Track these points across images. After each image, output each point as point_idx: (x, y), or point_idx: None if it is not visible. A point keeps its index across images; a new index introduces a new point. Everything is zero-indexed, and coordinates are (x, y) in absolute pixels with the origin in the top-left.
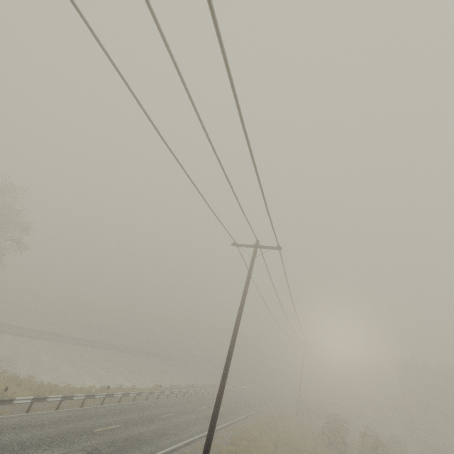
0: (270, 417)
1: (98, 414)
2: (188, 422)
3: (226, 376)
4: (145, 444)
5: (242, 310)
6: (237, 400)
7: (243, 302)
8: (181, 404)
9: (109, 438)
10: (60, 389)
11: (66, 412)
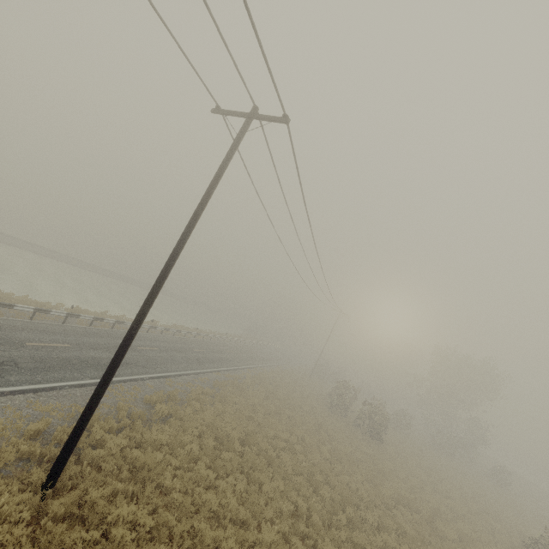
0: (278, 373)
1: (47, 330)
2: (170, 359)
3: (150, 302)
4: (92, 368)
5: (199, 215)
6: (250, 352)
7: (203, 203)
8: (175, 343)
9: (43, 354)
10: (14, 299)
11: (1, 320)
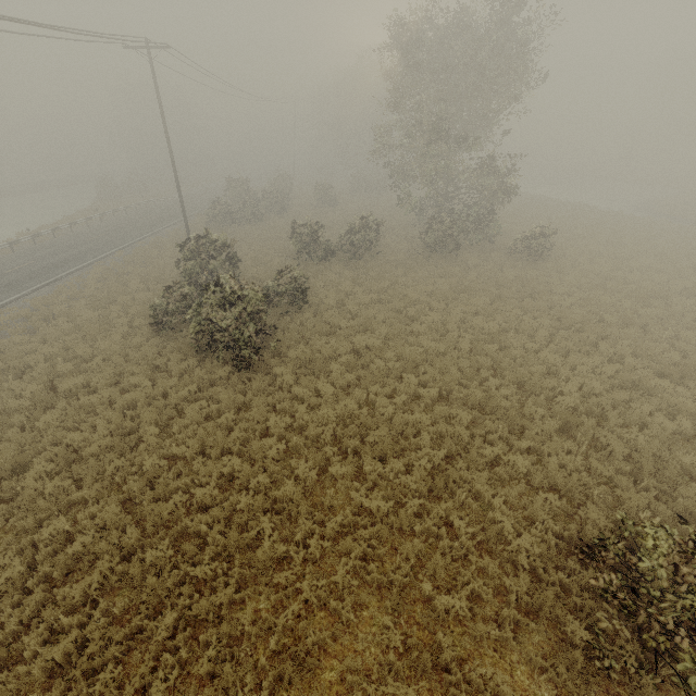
0: (54, 295)
1: None
2: None
3: None
4: None
5: None
6: (12, 270)
7: None
8: None
9: None
10: None
11: None
